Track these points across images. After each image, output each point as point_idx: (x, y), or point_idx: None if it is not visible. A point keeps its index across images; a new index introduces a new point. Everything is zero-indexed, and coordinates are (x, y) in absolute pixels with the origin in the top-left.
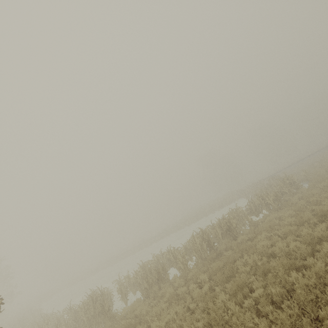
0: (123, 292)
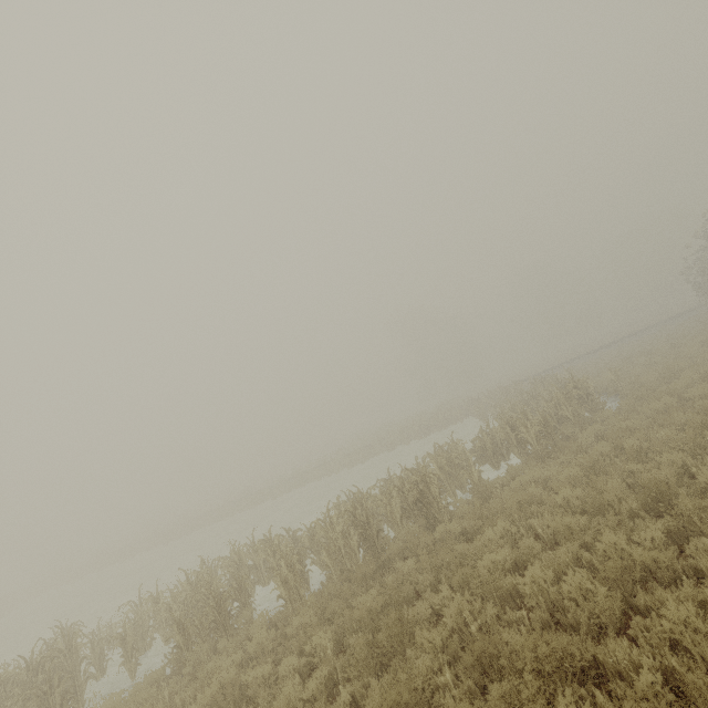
0: (128, 644)
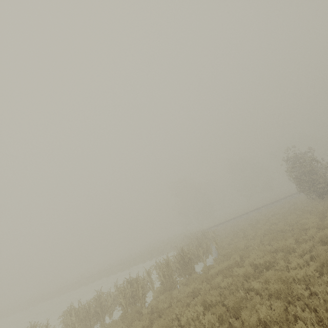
0: None
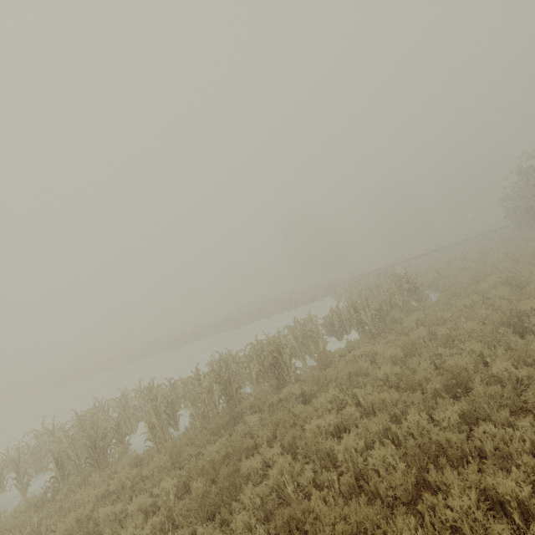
0: (20, 469)
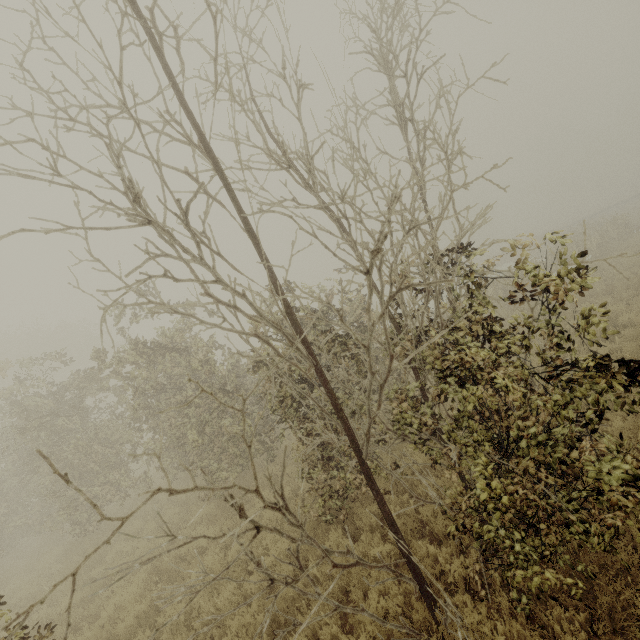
0: None
